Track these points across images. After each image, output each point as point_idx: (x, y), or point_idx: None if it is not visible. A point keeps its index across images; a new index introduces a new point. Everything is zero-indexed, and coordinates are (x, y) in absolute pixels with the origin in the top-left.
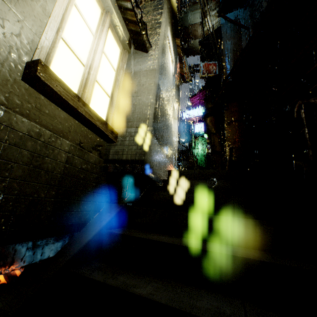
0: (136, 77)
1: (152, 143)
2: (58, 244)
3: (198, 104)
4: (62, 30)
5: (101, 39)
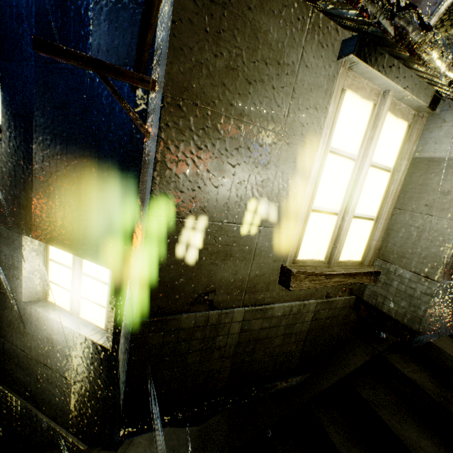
0: (436, 172)
1: (445, 294)
2: (303, 375)
3: None
4: (312, 200)
5: (366, 157)
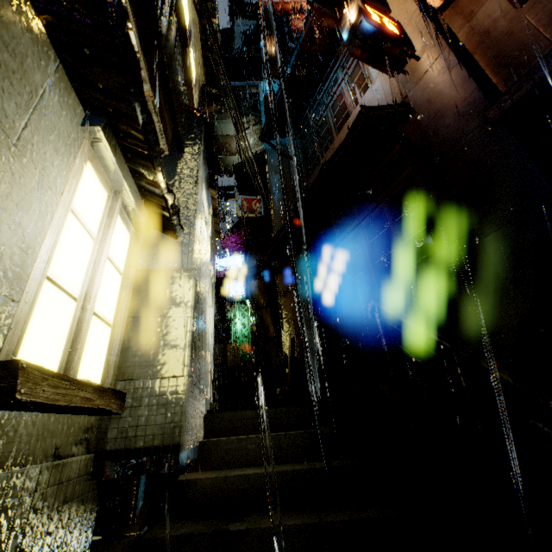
0: (159, 280)
1: (189, 396)
2: None
3: (234, 249)
4: (49, 263)
5: (107, 242)
